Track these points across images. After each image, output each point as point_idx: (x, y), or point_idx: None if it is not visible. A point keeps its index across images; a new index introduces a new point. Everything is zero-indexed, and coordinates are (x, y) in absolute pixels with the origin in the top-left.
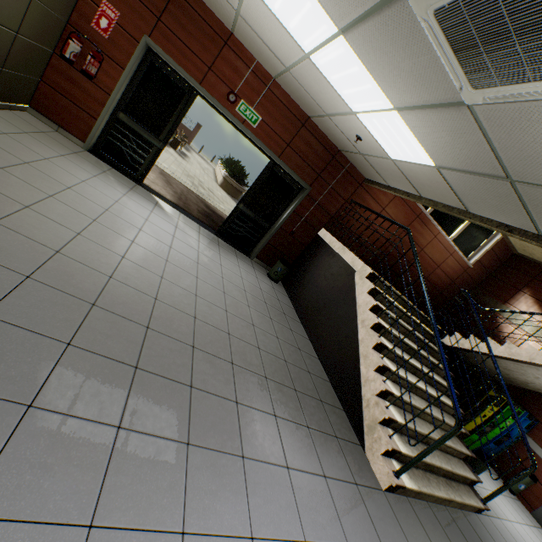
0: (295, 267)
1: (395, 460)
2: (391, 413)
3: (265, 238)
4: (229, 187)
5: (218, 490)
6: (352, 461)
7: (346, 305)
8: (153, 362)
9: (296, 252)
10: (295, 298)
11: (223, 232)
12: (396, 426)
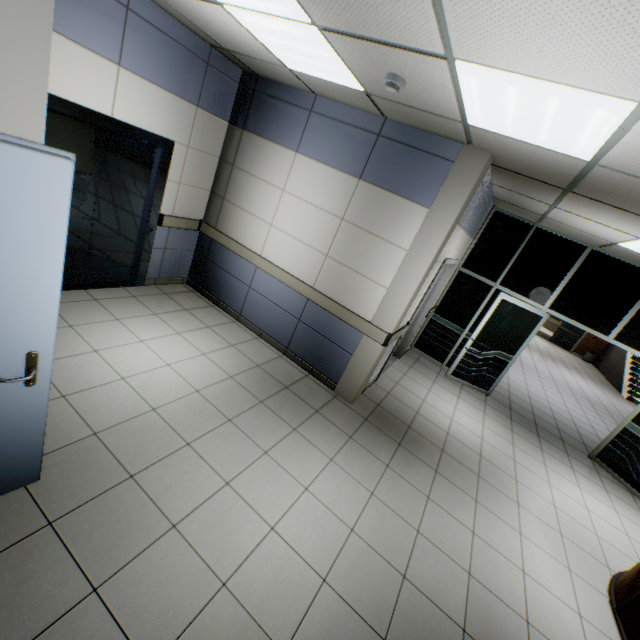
0: (600, 356)
1: (635, 397)
2: (633, 384)
3: (577, 341)
4: (548, 324)
5: (561, 366)
6: (611, 390)
7: (623, 361)
8: (542, 352)
9: (600, 348)
10: (600, 368)
11: (552, 340)
12: (638, 390)
